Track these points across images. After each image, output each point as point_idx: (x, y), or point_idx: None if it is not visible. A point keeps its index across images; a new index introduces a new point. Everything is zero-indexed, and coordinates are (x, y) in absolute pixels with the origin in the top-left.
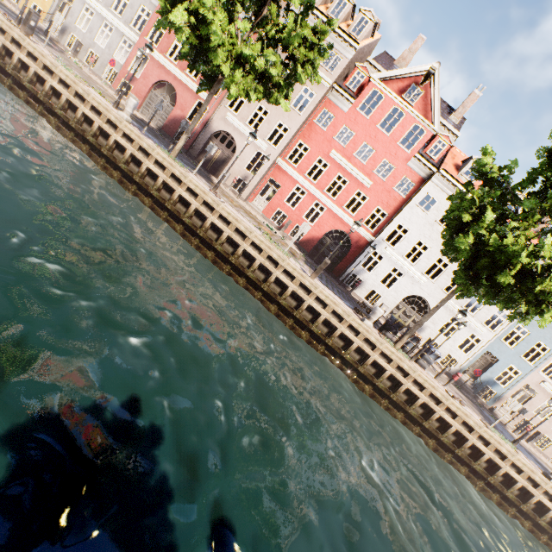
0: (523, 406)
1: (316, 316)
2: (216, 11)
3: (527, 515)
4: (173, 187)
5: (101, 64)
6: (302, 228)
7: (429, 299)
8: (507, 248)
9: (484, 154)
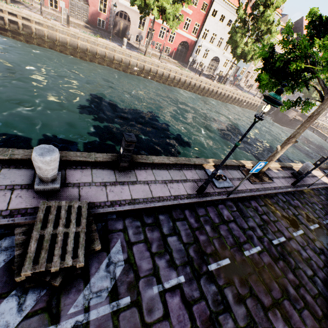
0: (247, 79)
1: (203, 87)
2: (166, 3)
3: (251, 107)
4: (157, 69)
5: None
6: (190, 60)
7: (219, 56)
8: (249, 51)
9: (239, 6)
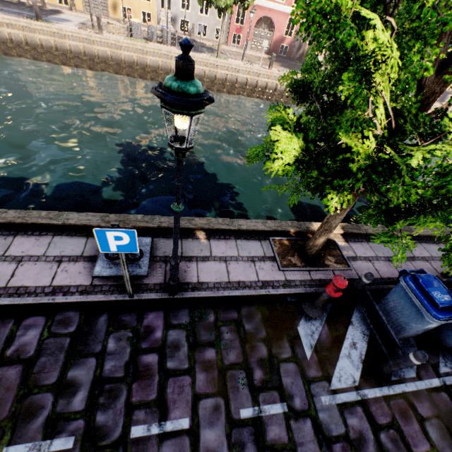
0: None
1: None
2: None
3: None
4: None
5: (210, 30)
6: None
7: None
8: None
9: None
